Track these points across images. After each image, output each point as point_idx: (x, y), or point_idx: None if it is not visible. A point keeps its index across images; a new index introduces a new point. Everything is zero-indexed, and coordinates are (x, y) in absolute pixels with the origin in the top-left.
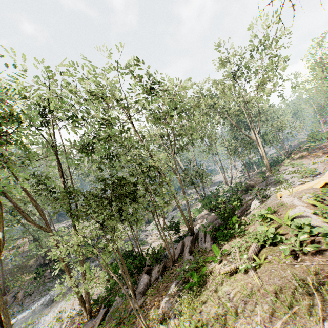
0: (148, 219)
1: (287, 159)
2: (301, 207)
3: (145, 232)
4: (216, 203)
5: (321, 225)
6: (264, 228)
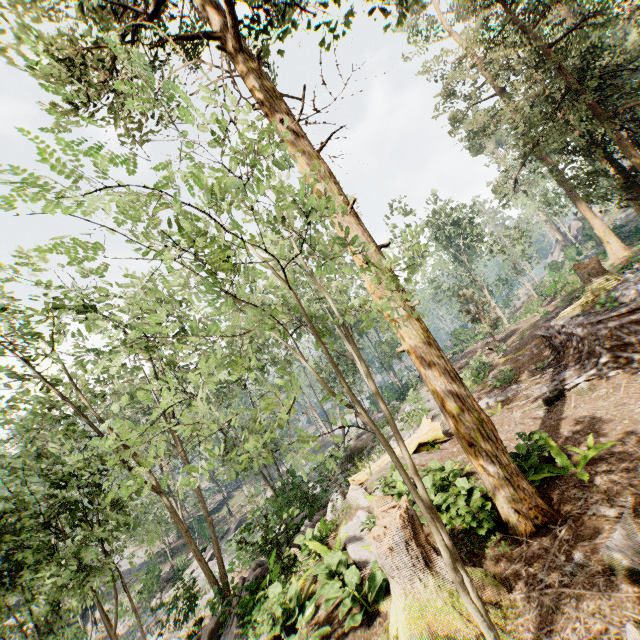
0: (176, 567)
1: (419, 383)
2: (361, 513)
3: (157, 612)
4: (247, 524)
5: (372, 556)
6: (279, 591)
